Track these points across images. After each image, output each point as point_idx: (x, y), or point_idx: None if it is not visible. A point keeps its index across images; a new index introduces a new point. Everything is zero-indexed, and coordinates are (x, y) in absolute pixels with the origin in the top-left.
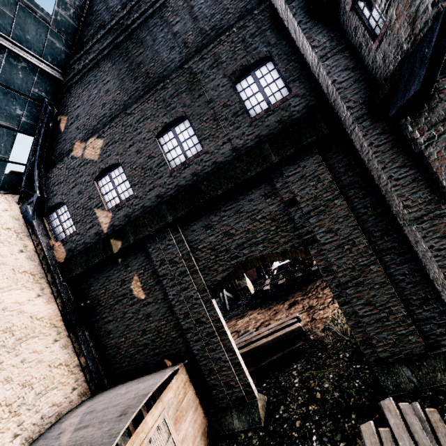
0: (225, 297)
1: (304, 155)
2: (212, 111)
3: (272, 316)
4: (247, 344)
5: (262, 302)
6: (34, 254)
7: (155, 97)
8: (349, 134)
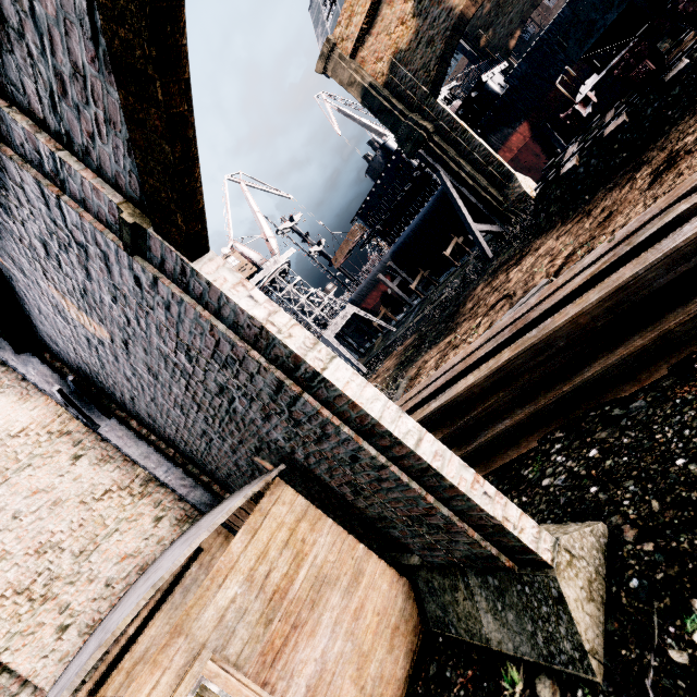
0: (477, 237)
1: None
2: None
3: (596, 229)
4: (513, 335)
5: (563, 207)
6: None
7: None
8: None
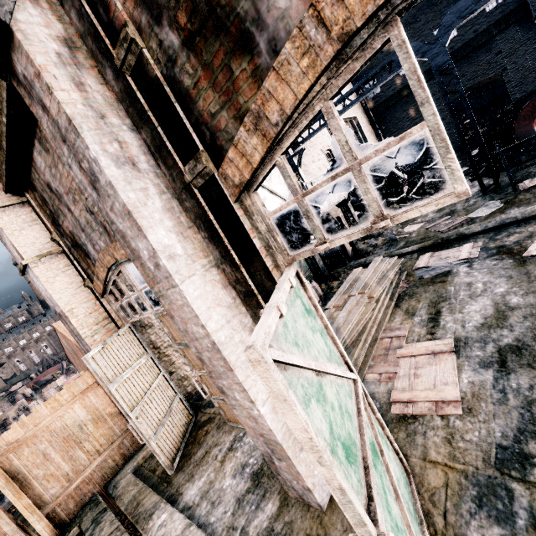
0: None
1: (509, 28)
2: None
3: None
4: None
5: None
6: (361, 106)
7: (434, 10)
8: (532, 15)
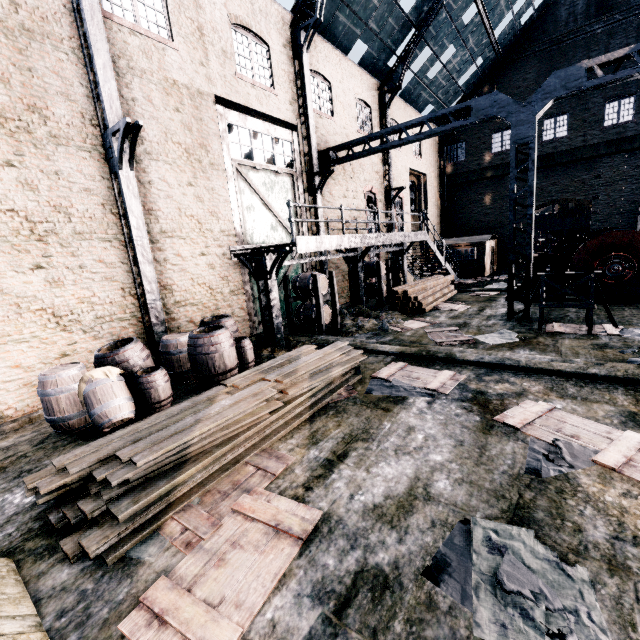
0: None
1: (618, 155)
2: (584, 115)
3: None
4: None
5: None
6: (438, 166)
7: None
8: None
